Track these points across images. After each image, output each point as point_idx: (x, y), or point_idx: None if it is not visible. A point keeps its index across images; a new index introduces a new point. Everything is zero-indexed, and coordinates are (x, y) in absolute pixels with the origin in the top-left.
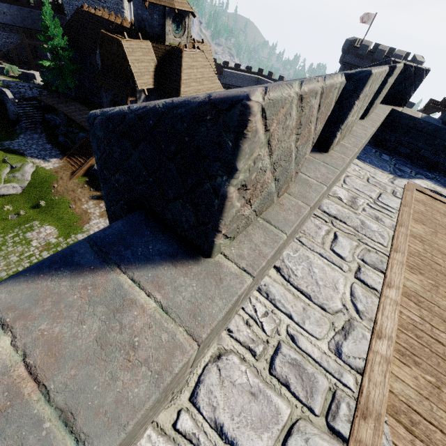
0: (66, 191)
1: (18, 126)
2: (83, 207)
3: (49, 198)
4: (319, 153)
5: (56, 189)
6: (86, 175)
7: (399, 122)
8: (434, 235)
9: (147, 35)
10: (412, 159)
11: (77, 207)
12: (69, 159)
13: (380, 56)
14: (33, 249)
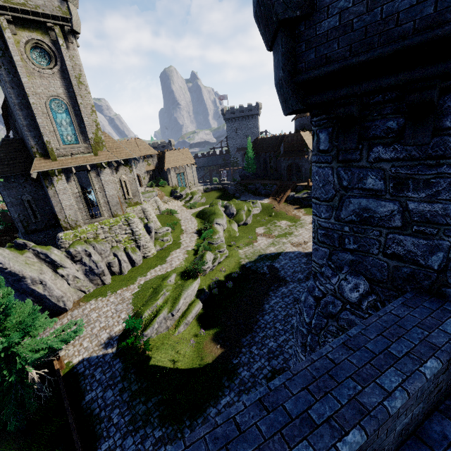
0: (280, 208)
1: (235, 195)
2: (292, 213)
3: (274, 212)
4: None
5: (275, 208)
6: (286, 201)
7: None
8: None
9: (306, 130)
10: None
11: (289, 214)
12: (273, 198)
13: None
14: (284, 227)
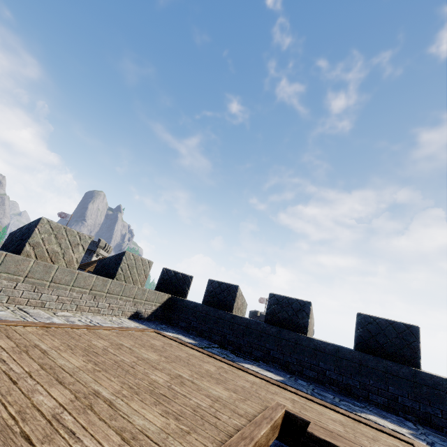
0: None
1: None
2: None
3: None
4: (13, 253)
5: None
6: None
7: (177, 303)
8: (116, 336)
9: None
10: (189, 331)
11: None
12: None
13: None
14: None
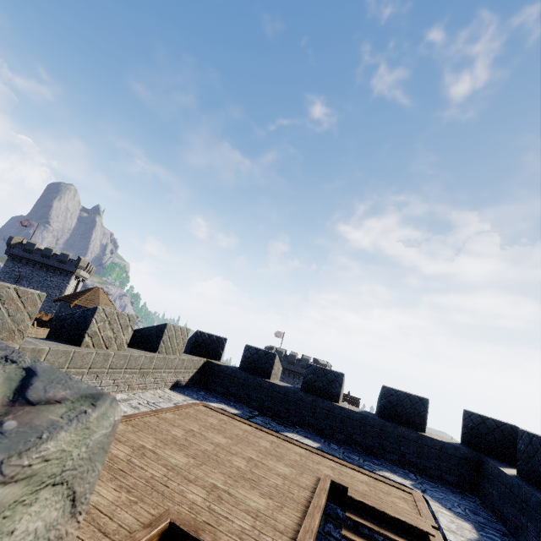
0: None
1: None
2: None
3: None
4: (74, 346)
5: None
6: None
7: (213, 368)
8: (180, 419)
9: None
10: (226, 396)
11: None
12: None
13: (293, 359)
14: None
